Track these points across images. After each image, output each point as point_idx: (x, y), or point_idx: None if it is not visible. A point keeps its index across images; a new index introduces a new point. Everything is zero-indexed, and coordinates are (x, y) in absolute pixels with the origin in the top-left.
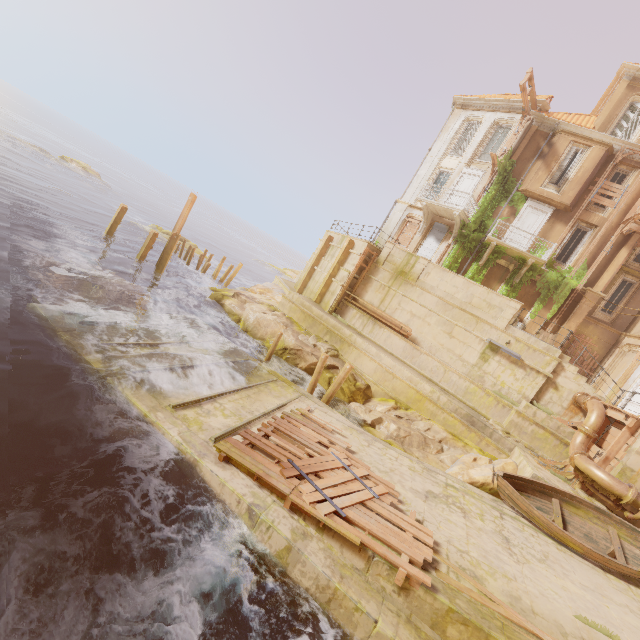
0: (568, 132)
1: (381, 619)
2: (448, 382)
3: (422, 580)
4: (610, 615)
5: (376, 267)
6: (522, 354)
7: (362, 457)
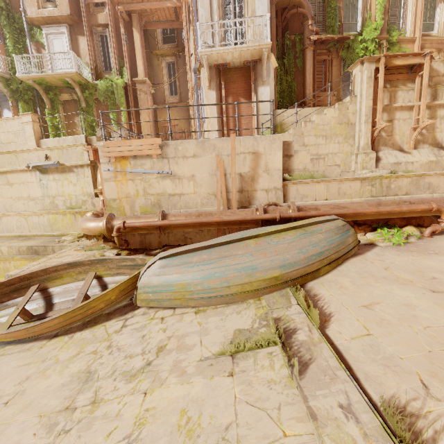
0: None
1: None
2: (35, 227)
3: None
4: None
5: None
6: (62, 159)
7: None
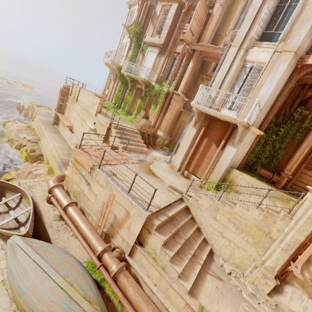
0: (160, 0)
1: None
2: None
3: None
4: None
5: (68, 97)
6: (98, 128)
7: None
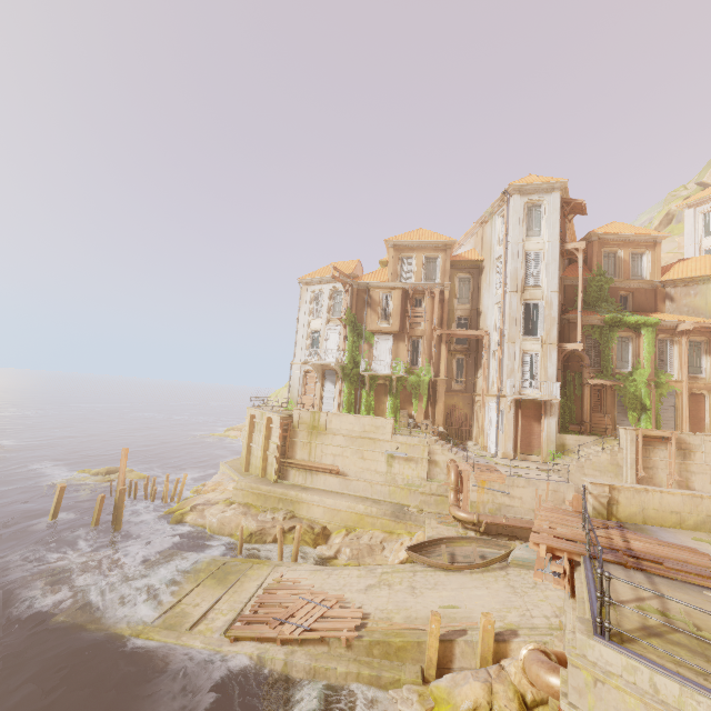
0: (375, 287)
1: (339, 666)
2: (377, 493)
3: (353, 636)
4: (461, 597)
5: (294, 431)
6: (408, 451)
7: (324, 588)
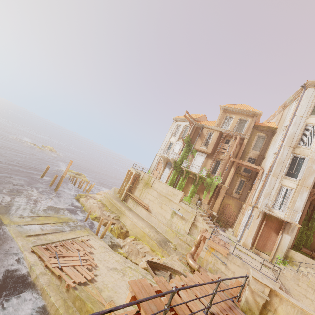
0: (206, 127)
1: (53, 297)
2: (160, 228)
3: (71, 285)
4: None
5: (138, 182)
6: (184, 213)
7: (95, 255)
